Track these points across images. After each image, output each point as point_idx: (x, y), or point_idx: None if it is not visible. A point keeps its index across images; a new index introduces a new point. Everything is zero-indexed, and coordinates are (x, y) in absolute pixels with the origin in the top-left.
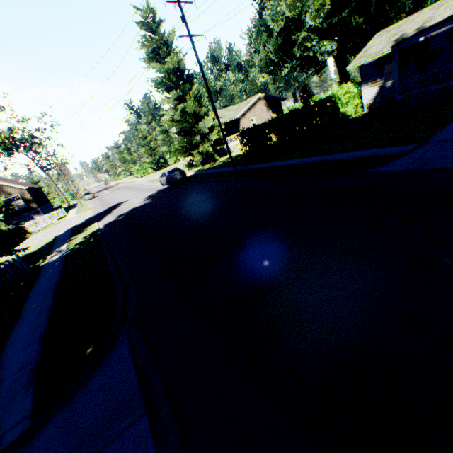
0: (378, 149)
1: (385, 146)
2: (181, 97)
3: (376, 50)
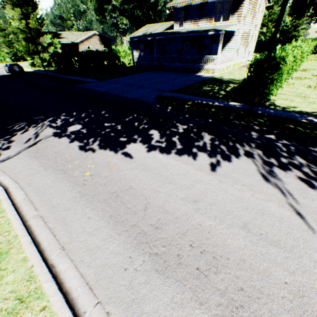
0: (92, 80)
1: (95, 79)
2: (27, 14)
3: (138, 35)
